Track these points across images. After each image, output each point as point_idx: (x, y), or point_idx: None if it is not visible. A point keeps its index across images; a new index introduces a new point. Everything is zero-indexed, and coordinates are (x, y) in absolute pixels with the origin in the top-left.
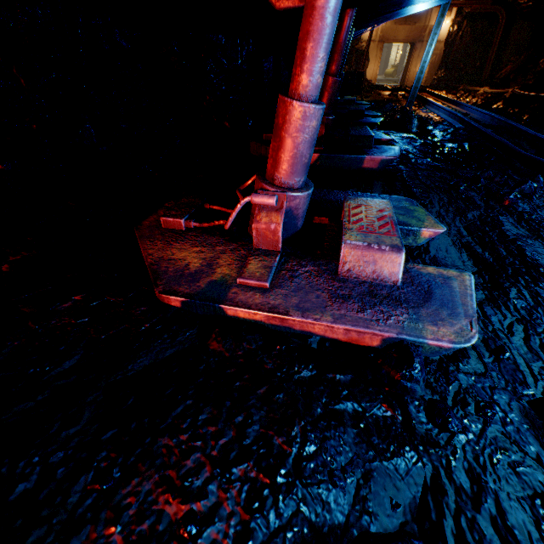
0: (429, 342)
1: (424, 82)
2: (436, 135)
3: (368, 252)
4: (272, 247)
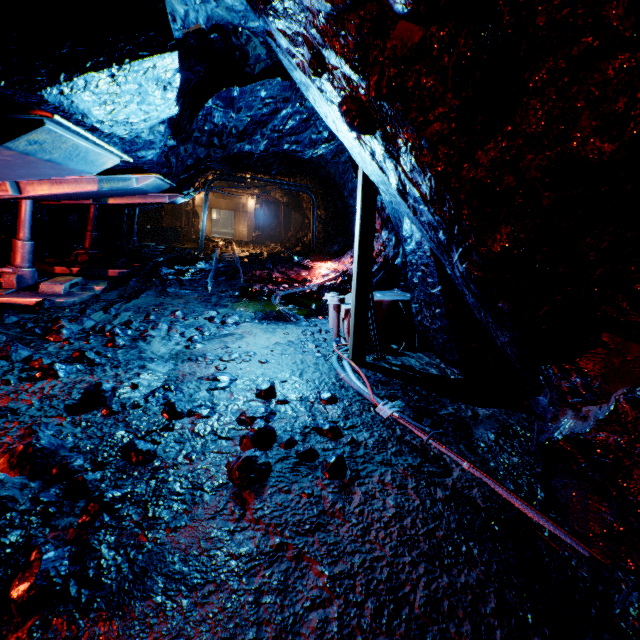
0: (57, 300)
1: (247, 238)
2: (192, 266)
3: (51, 285)
4: (13, 287)
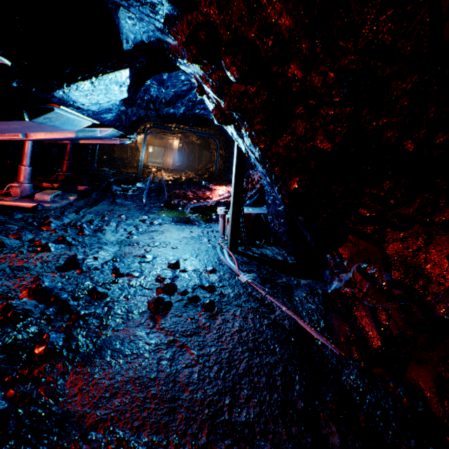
0: (46, 205)
1: (172, 167)
2: (133, 185)
3: (42, 195)
4: (18, 196)
